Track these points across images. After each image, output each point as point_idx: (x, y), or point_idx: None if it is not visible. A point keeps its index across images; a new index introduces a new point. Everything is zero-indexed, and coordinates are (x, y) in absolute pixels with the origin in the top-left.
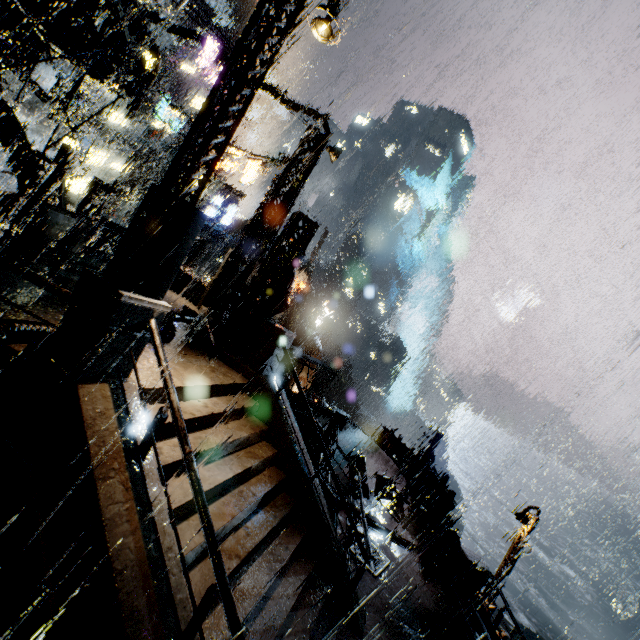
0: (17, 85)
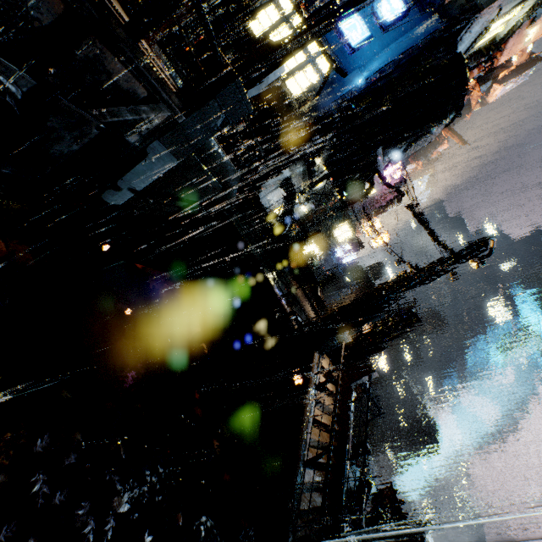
0: (299, 179)
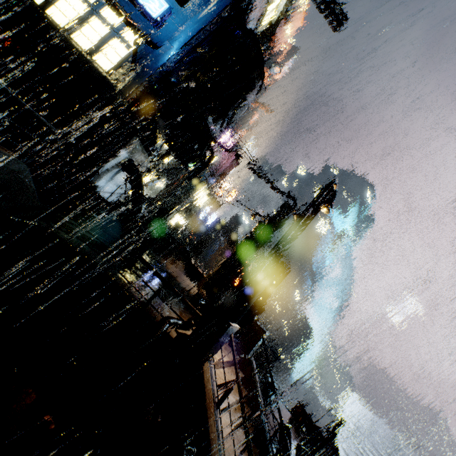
0: (142, 159)
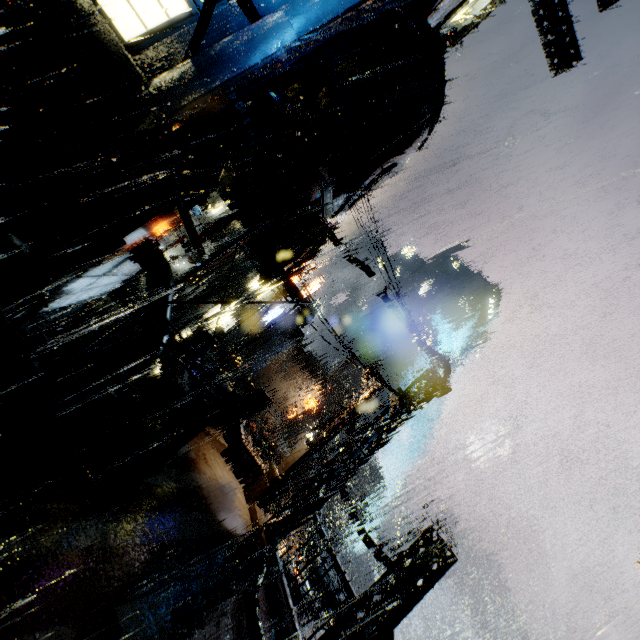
0: (178, 230)
